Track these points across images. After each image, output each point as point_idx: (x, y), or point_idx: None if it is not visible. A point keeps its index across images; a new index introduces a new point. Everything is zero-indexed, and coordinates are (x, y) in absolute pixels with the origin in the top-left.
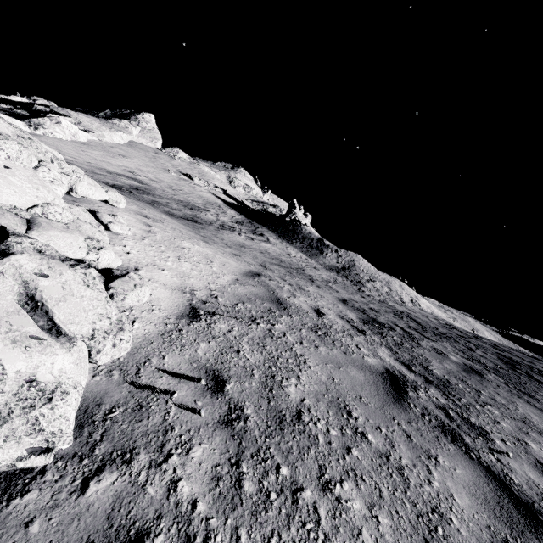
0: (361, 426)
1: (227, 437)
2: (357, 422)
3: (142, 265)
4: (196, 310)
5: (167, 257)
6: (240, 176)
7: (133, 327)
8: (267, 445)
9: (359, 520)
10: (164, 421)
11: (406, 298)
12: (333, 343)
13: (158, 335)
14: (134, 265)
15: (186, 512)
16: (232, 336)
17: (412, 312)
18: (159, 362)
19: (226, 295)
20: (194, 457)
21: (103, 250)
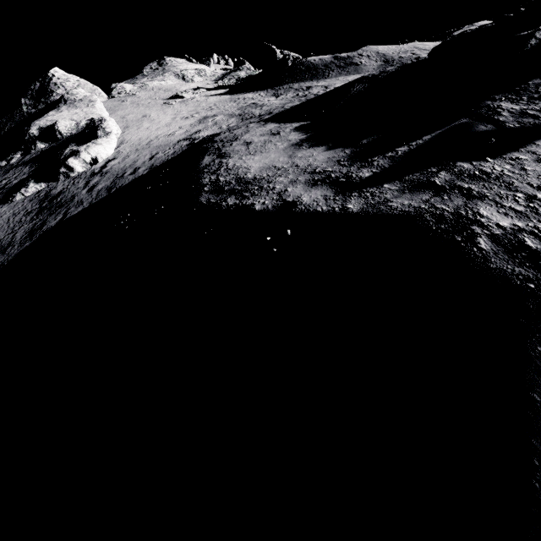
0: None
1: None
2: None
3: None
4: None
5: None
6: (181, 66)
7: None
8: None
9: None
10: None
11: None
12: None
13: None
14: None
15: None
16: None
17: None
18: None
19: None
20: None
21: None
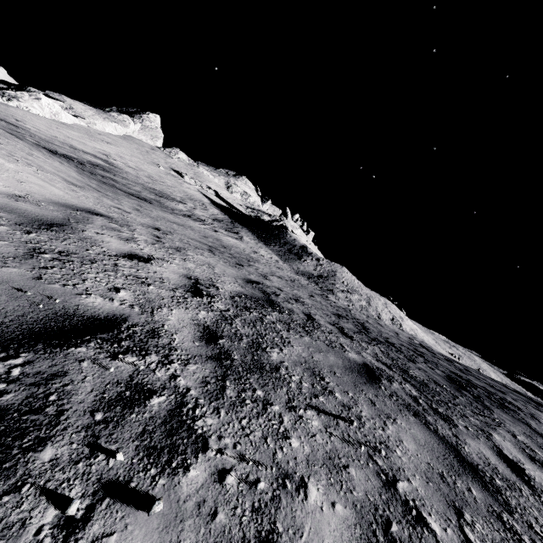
0: None
1: None
2: None
3: None
4: None
5: None
6: (240, 183)
7: None
8: None
9: None
10: None
11: (386, 315)
12: (47, 267)
13: None
14: None
15: None
16: None
17: (378, 325)
18: None
19: None
20: None
21: None
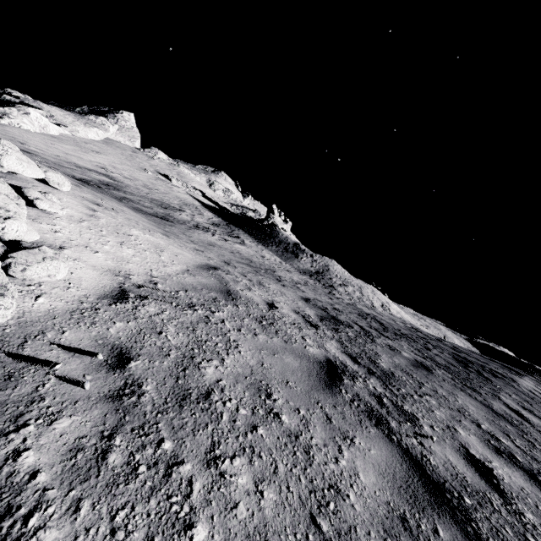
0: (278, 407)
1: (110, 410)
2: (275, 403)
3: (70, 245)
4: (126, 292)
5: (106, 241)
6: (221, 180)
7: (36, 302)
8: (157, 420)
9: (239, 494)
10: (34, 392)
11: (377, 303)
12: (276, 332)
13: (66, 312)
14: (60, 244)
15: (19, 483)
16: (158, 318)
17: (380, 315)
18: (55, 336)
19: (169, 283)
20: (57, 428)
21: (12, 220)
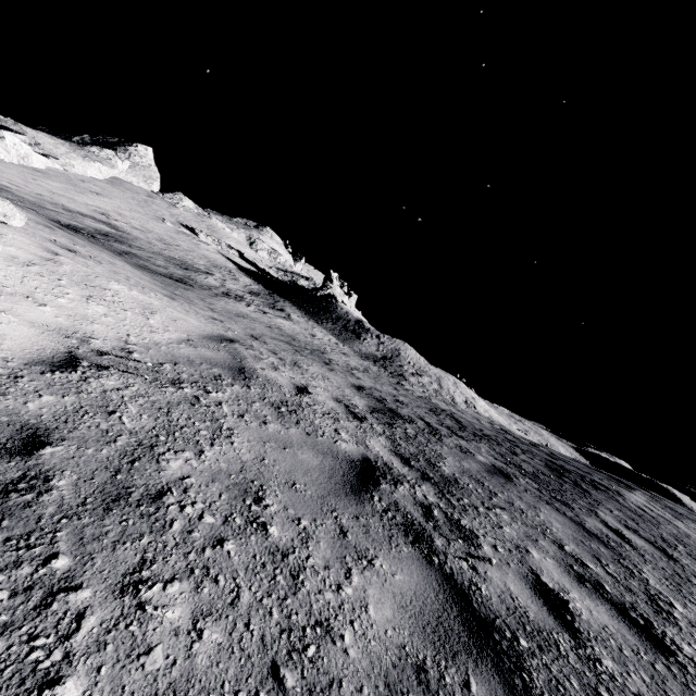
0: (269, 515)
1: None
2: (265, 510)
3: (1, 292)
4: (77, 360)
5: (64, 293)
6: (265, 238)
7: None
8: (58, 526)
9: (161, 634)
10: None
11: (460, 398)
12: (298, 422)
13: None
14: None
15: None
16: (117, 395)
17: (460, 413)
18: None
19: (153, 353)
20: None
21: None
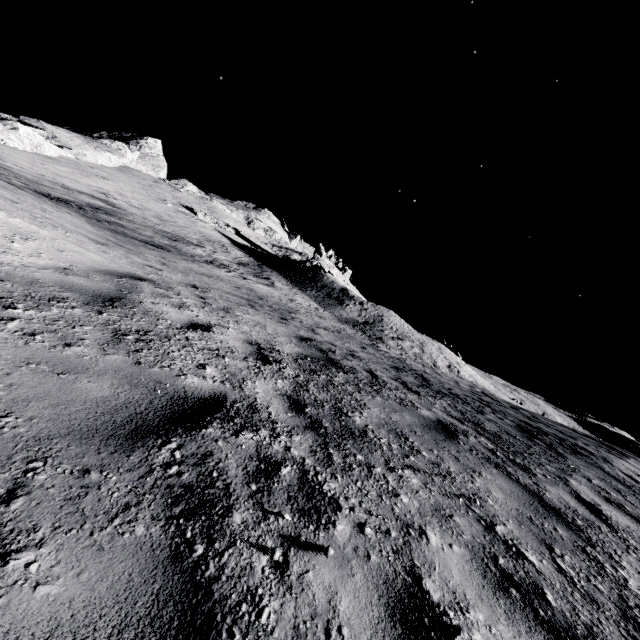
0: None
1: None
2: None
3: None
4: None
5: None
6: (262, 218)
7: None
8: None
9: None
10: None
11: (442, 362)
12: (138, 350)
13: None
14: None
15: None
16: None
17: (436, 374)
18: None
19: None
20: None
21: None
